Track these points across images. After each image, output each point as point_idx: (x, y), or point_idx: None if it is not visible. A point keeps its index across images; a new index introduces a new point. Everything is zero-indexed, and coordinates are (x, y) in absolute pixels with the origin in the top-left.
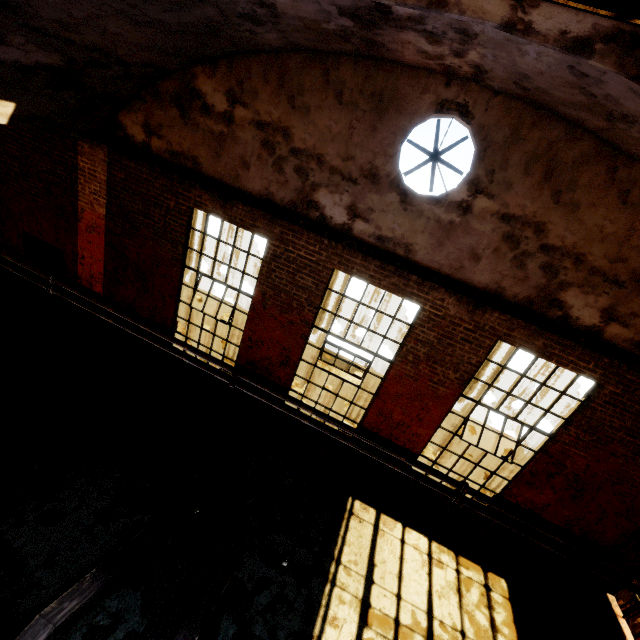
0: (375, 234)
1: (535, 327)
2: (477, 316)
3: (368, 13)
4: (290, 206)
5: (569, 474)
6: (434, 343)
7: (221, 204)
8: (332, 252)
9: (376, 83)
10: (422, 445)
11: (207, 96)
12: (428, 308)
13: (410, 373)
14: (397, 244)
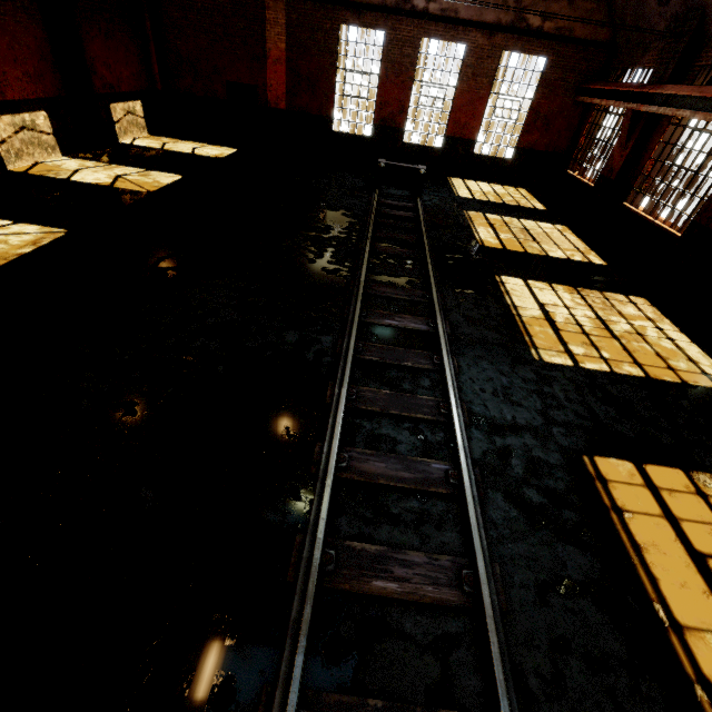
0: (440, 9)
1: (517, 37)
2: (492, 40)
3: None
4: (395, 6)
5: (542, 117)
6: (475, 65)
7: (357, 17)
8: (420, 28)
9: None
10: (477, 133)
11: None
12: (469, 45)
13: (466, 89)
14: (451, 11)
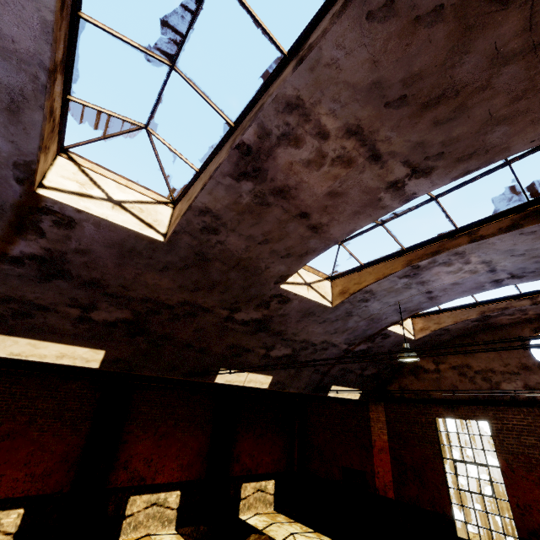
0: None
1: None
2: None
3: (482, 318)
4: (490, 398)
5: None
6: None
7: (450, 410)
8: (533, 415)
9: (498, 334)
10: None
11: (424, 366)
12: None
13: None
14: None
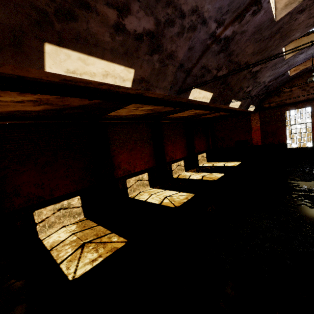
0: None
1: None
2: None
3: None
4: None
5: None
6: None
7: (294, 106)
8: None
9: None
10: None
11: (283, 90)
12: None
13: None
14: None
